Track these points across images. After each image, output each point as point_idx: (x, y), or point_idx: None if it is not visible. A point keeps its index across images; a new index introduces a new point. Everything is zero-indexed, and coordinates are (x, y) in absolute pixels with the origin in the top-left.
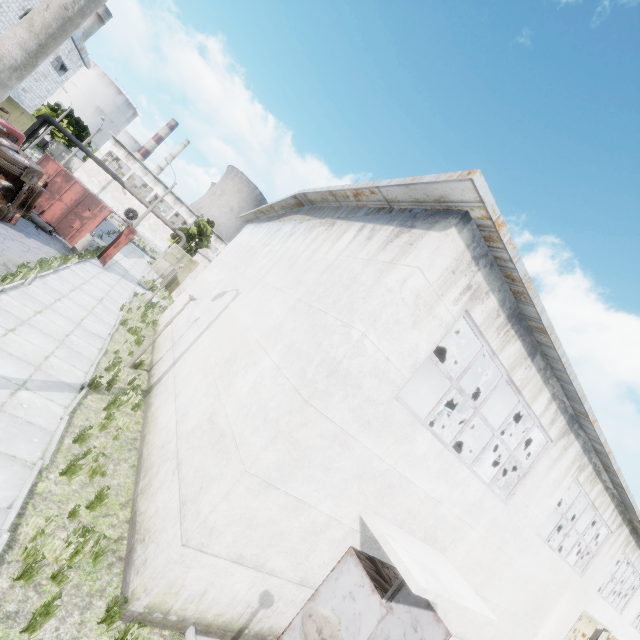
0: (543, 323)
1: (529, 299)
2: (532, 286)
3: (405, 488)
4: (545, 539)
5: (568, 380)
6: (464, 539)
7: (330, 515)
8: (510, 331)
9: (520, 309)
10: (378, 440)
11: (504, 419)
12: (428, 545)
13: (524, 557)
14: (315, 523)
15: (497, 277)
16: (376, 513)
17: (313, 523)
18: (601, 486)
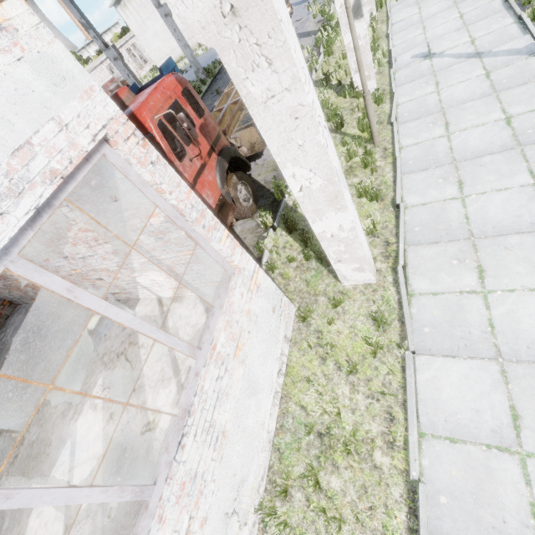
0: None
1: None
2: None
3: None
4: None
5: None
6: None
7: None
8: None
9: None
10: None
11: None
12: None
13: None
14: None
15: None
16: None
17: None
18: None
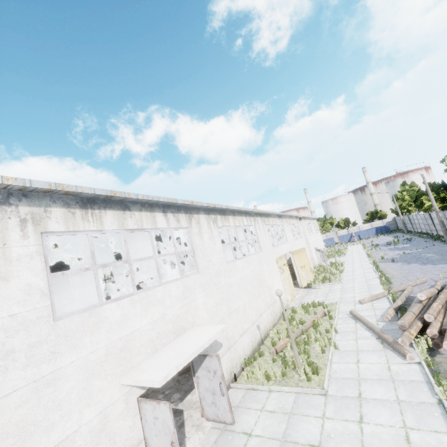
0: (102, 194)
1: (75, 192)
2: (65, 185)
3: (133, 338)
4: (234, 259)
5: (157, 201)
6: (198, 308)
7: (99, 412)
8: (94, 212)
9: (85, 197)
10: (77, 349)
11: (152, 247)
12: (183, 334)
13: (233, 276)
14: (94, 429)
15: (41, 197)
16: (131, 368)
17: (92, 431)
18: (231, 217)
